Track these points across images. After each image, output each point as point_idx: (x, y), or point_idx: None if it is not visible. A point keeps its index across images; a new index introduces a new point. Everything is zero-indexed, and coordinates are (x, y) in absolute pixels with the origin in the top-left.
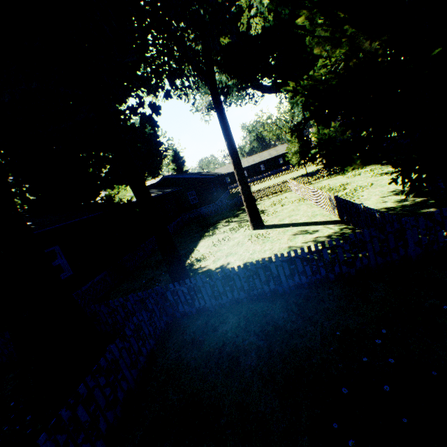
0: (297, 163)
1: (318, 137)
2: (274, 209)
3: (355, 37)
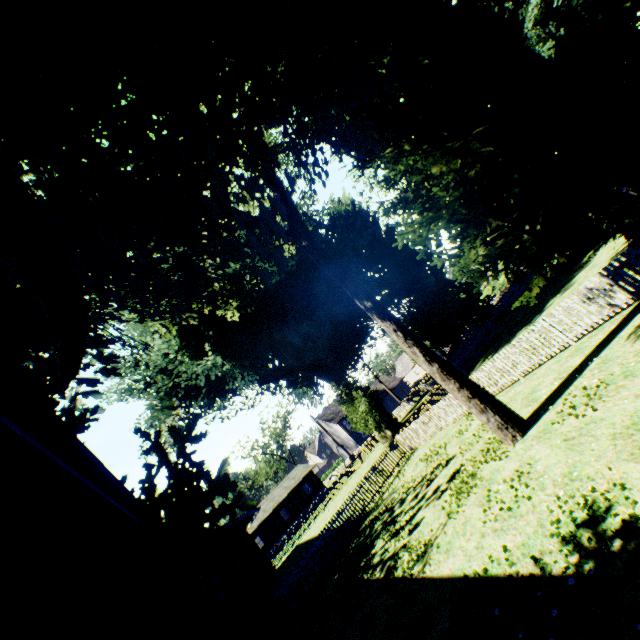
0: (376, 425)
1: (468, 274)
2: (462, 441)
3: (470, 145)
